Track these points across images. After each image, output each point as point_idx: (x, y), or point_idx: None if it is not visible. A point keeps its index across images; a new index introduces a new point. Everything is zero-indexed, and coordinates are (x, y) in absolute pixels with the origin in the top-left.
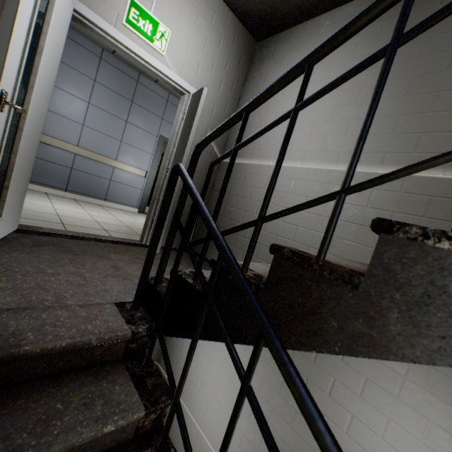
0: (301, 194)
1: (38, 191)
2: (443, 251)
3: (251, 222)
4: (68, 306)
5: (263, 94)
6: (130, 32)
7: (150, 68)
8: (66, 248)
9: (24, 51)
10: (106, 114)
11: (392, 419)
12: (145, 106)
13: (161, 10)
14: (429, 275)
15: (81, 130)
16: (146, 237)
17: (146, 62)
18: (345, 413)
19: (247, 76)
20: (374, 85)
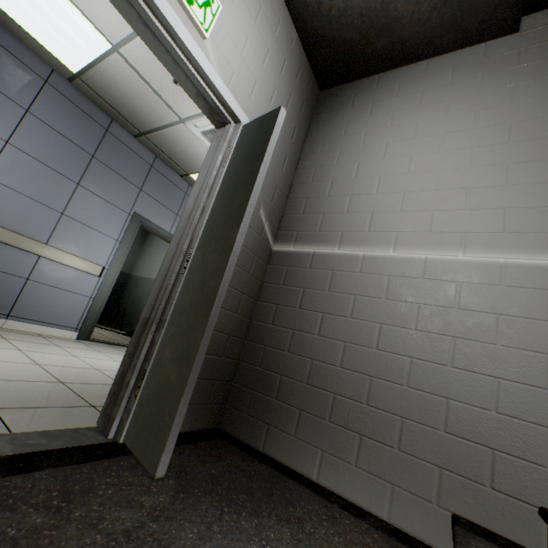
0: (486, 310)
1: None
2: None
3: None
4: None
5: None
6: None
7: (177, 51)
8: None
9: None
10: (39, 165)
11: None
12: (115, 168)
13: None
14: None
15: None
16: (119, 419)
17: (171, 34)
18: None
19: (309, 129)
20: None
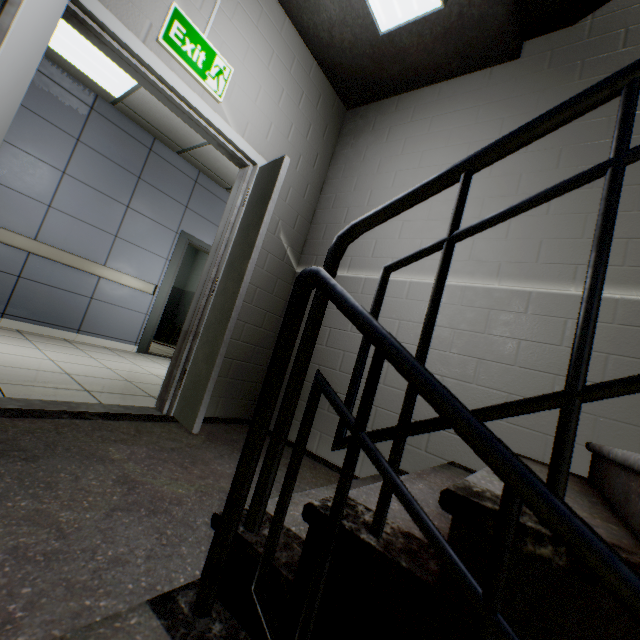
0: (445, 325)
1: None
2: None
3: (550, 400)
4: None
5: (514, 139)
6: (168, 57)
7: (197, 118)
8: (6, 445)
9: None
10: (93, 192)
11: None
12: (161, 187)
13: (220, 37)
14: None
15: (45, 214)
16: (170, 401)
17: (191, 107)
18: None
19: (334, 153)
20: (541, 173)
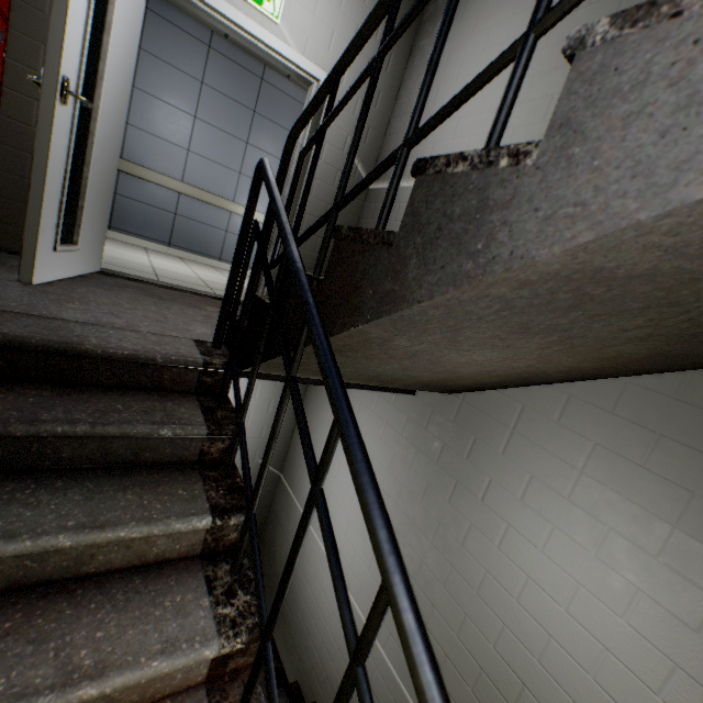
0: None
1: (135, 245)
2: (457, 176)
3: (326, 213)
4: (140, 331)
5: (353, 43)
6: None
7: (260, 47)
8: (153, 294)
9: (86, 26)
10: (218, 132)
11: (558, 526)
12: (274, 118)
13: None
14: (444, 206)
15: (186, 158)
16: None
17: (253, 37)
18: (498, 522)
19: (413, 48)
20: None
